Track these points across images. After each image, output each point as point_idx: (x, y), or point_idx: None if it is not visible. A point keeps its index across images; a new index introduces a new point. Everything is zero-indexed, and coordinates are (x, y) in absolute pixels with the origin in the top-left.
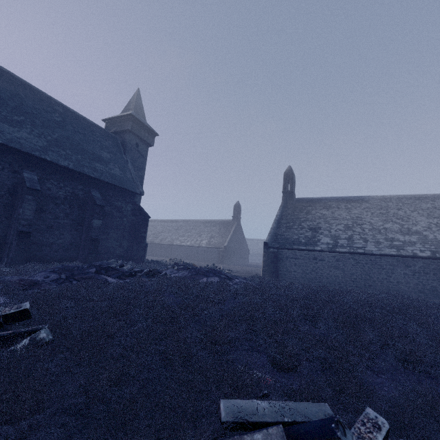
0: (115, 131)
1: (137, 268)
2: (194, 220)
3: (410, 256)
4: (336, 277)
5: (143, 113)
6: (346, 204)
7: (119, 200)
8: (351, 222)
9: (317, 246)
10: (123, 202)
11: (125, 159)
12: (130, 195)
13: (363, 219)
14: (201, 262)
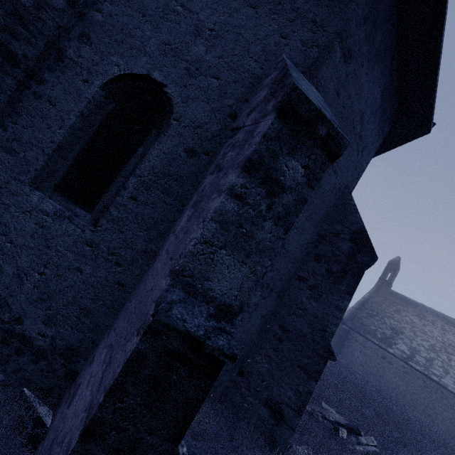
0: None
1: None
2: None
3: None
4: (397, 386)
5: None
6: (445, 324)
7: None
8: (440, 345)
9: (391, 348)
10: None
11: None
12: None
13: None
14: None
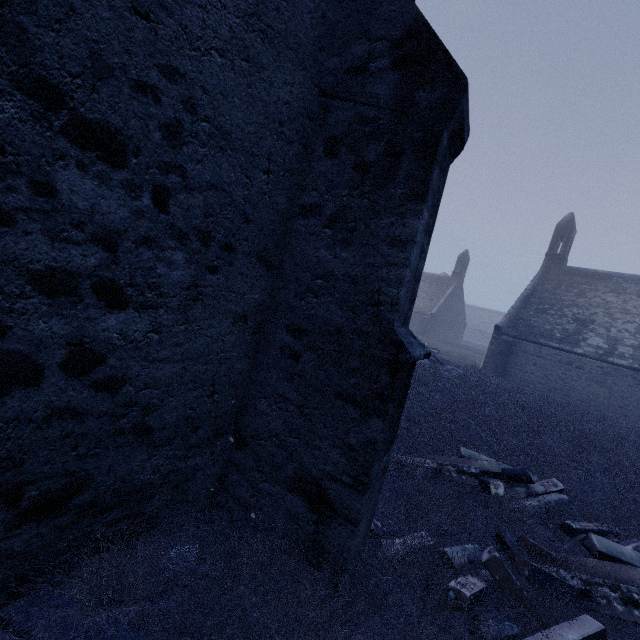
0: None
1: None
2: None
3: None
4: (595, 395)
5: None
6: None
7: None
8: None
9: (579, 347)
10: None
11: None
12: None
13: None
14: None
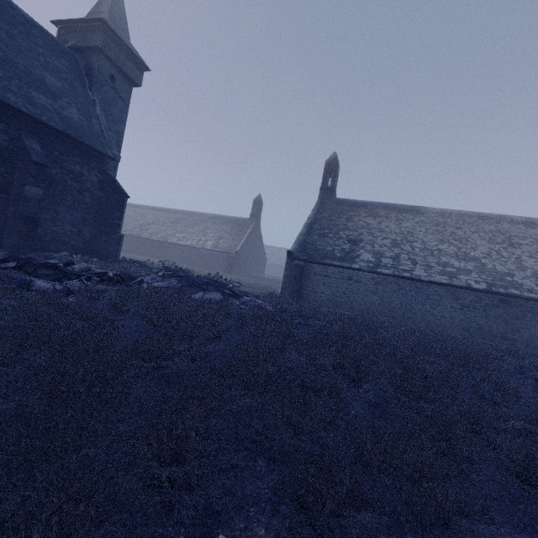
0: (74, 46)
1: (105, 269)
2: (199, 213)
3: (463, 287)
4: (371, 304)
5: (125, 26)
6: (397, 214)
7: (76, 162)
8: (400, 237)
9: (356, 263)
10: (84, 166)
11: (91, 98)
12: (96, 157)
13: (415, 235)
14: (204, 268)
